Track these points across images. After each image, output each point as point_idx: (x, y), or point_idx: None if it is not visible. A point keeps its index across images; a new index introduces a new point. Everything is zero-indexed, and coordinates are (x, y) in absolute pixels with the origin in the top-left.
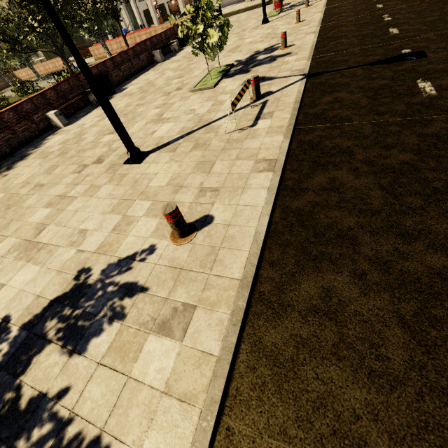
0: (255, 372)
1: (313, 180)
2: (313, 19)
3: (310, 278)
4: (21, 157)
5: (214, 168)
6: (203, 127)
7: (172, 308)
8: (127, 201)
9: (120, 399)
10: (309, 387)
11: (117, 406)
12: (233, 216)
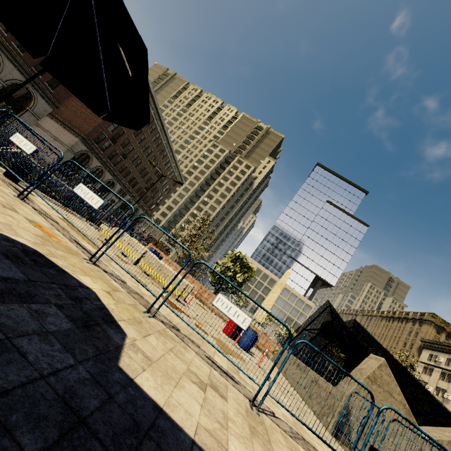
0: None
1: None
2: None
3: None
4: None
5: None
6: None
7: None
8: None
9: None
10: None
11: None
12: None
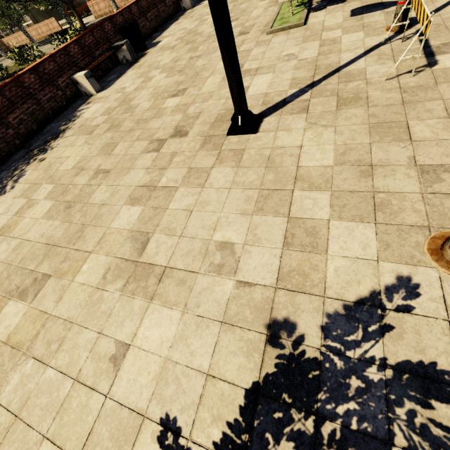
0: None
1: None
2: None
3: None
4: (54, 135)
5: (415, 132)
6: (332, 75)
7: None
8: (276, 192)
9: None
10: None
11: None
12: None
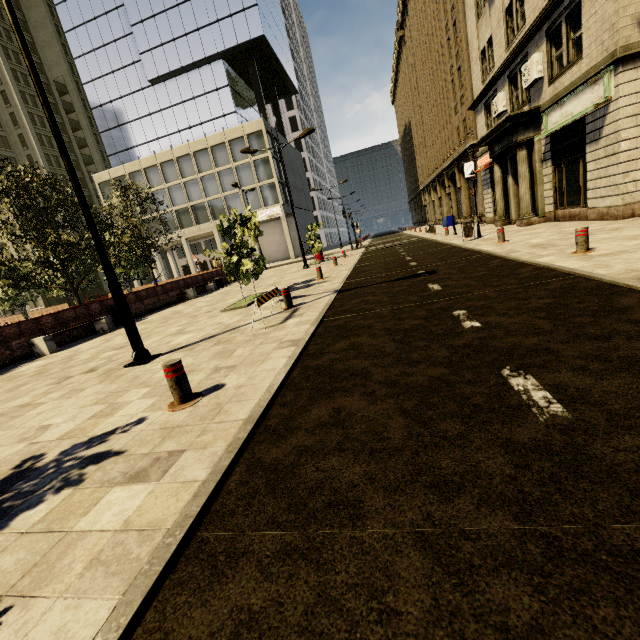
0: (248, 485)
1: (334, 346)
2: (349, 263)
3: (321, 405)
4: None
5: (234, 353)
6: (229, 331)
7: (154, 458)
8: (119, 392)
9: (46, 556)
10: (307, 479)
11: (40, 564)
12: (247, 379)
